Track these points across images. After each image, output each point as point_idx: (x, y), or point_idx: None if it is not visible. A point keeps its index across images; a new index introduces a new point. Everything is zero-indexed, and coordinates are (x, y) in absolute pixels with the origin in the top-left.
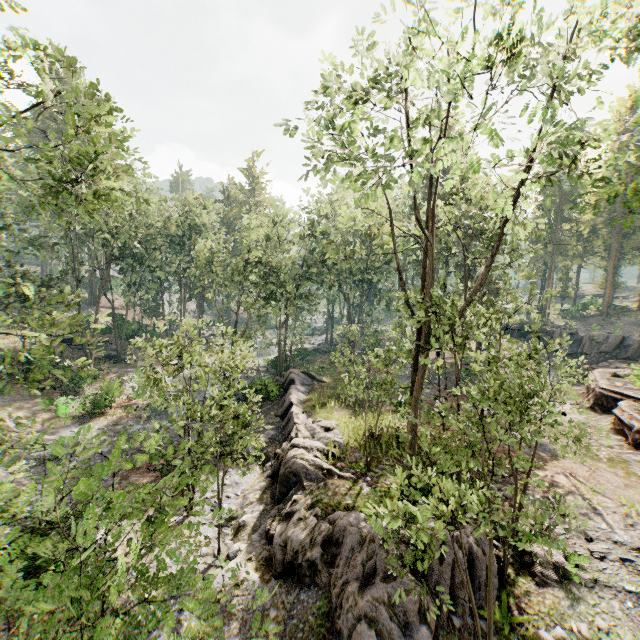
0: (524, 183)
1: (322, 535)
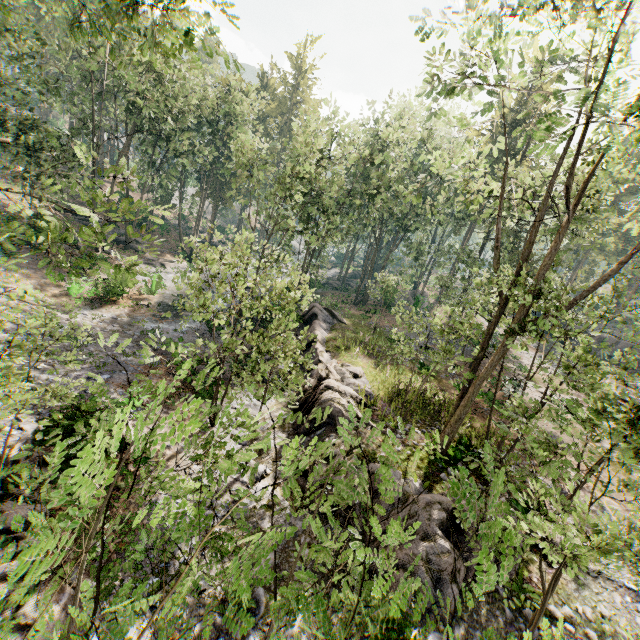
0: None
1: None
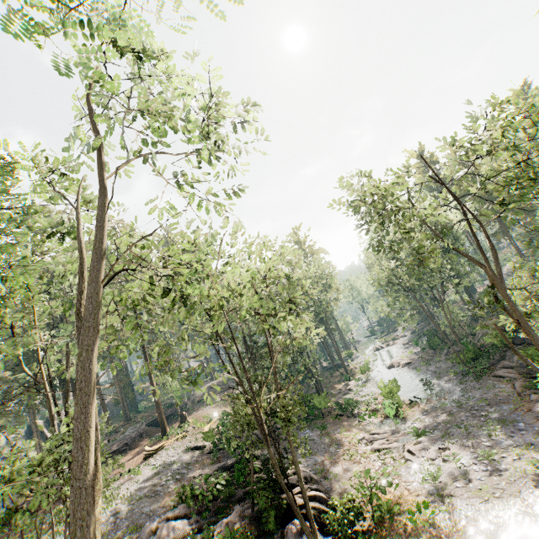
0: None
1: None
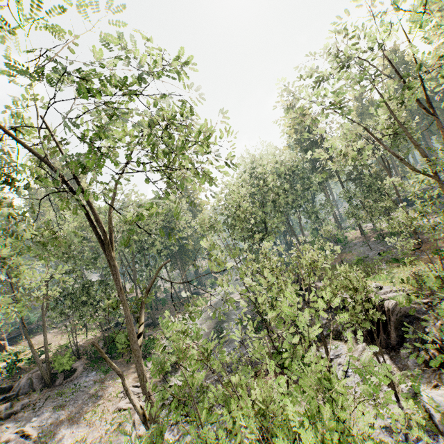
0: None
1: None
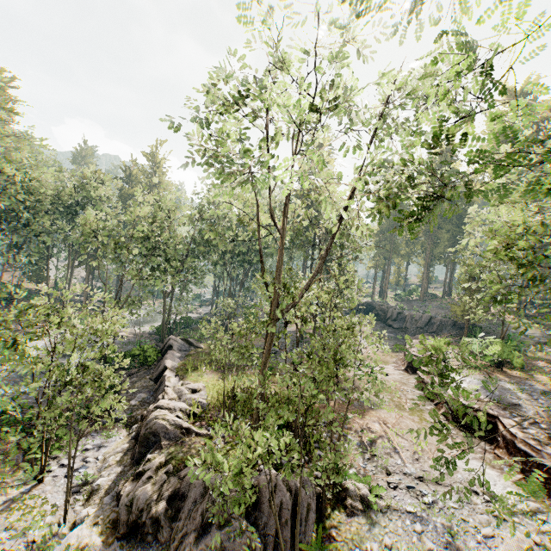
0: (349, 198)
1: (169, 491)
